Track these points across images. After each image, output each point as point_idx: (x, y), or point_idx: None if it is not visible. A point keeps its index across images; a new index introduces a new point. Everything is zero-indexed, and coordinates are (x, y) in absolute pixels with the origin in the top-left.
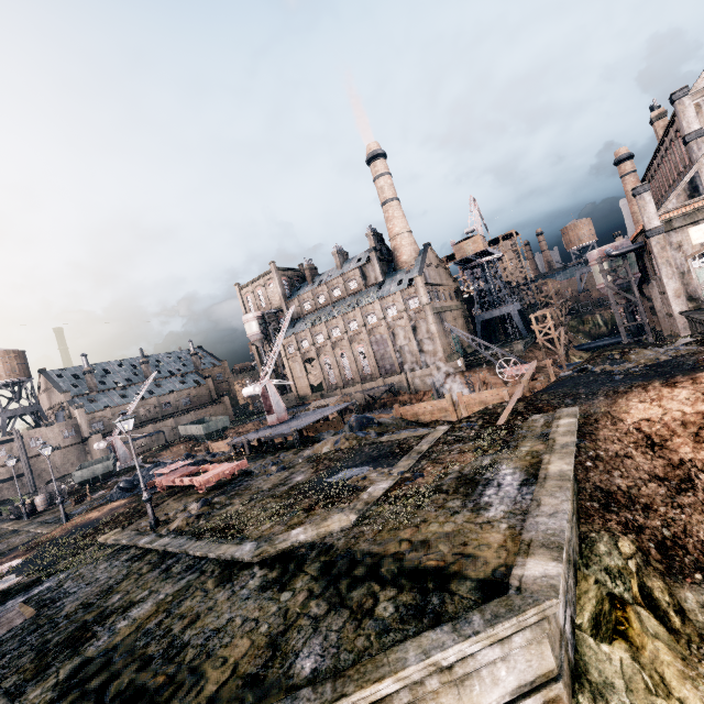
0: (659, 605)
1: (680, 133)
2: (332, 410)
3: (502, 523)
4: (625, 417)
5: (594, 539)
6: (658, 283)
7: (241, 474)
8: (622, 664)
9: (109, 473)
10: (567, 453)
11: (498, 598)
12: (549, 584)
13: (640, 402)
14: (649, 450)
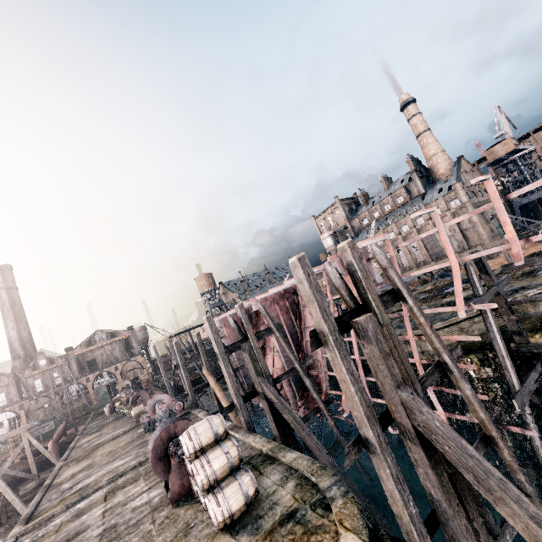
0: None
1: None
2: (417, 275)
3: None
4: None
5: None
6: None
7: None
8: None
9: None
10: None
11: None
12: None
13: None
14: None
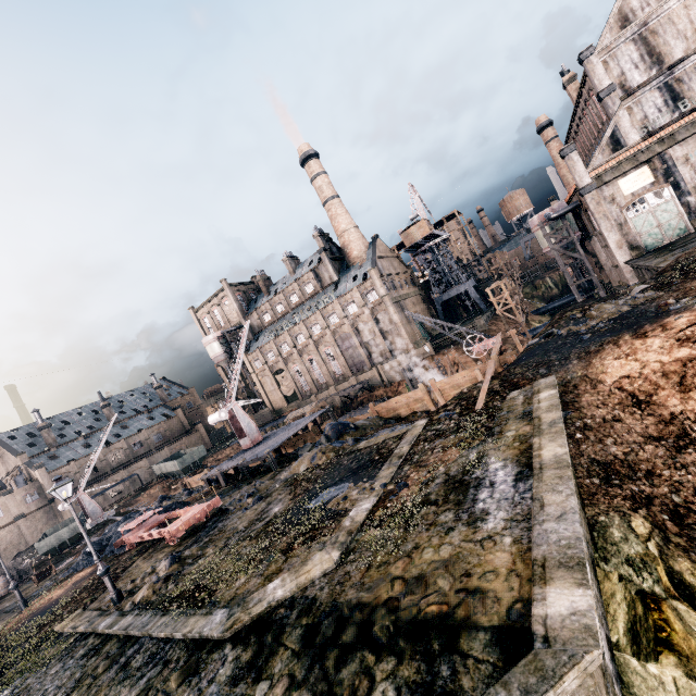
0: (694, 592)
1: (593, 92)
2: (306, 422)
3: (505, 536)
4: (603, 378)
5: (605, 524)
6: (599, 238)
7: (216, 513)
8: (677, 688)
9: (77, 535)
10: (557, 433)
11: (524, 660)
12: (582, 626)
13: (615, 359)
14: (636, 409)
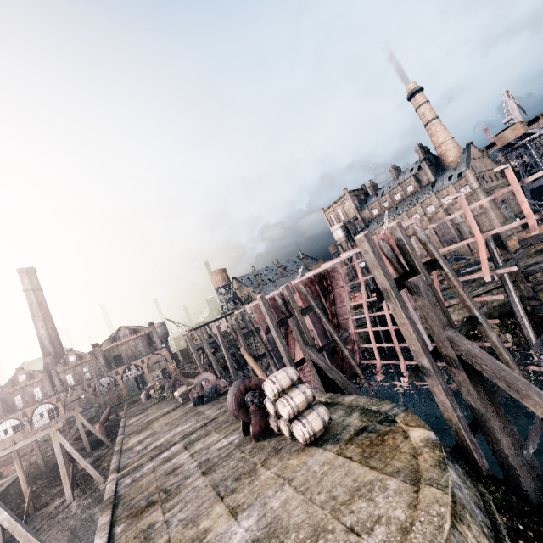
0: None
1: None
2: None
3: None
4: None
5: None
6: None
7: None
8: None
9: None
10: None
11: None
12: None
13: None
14: None
